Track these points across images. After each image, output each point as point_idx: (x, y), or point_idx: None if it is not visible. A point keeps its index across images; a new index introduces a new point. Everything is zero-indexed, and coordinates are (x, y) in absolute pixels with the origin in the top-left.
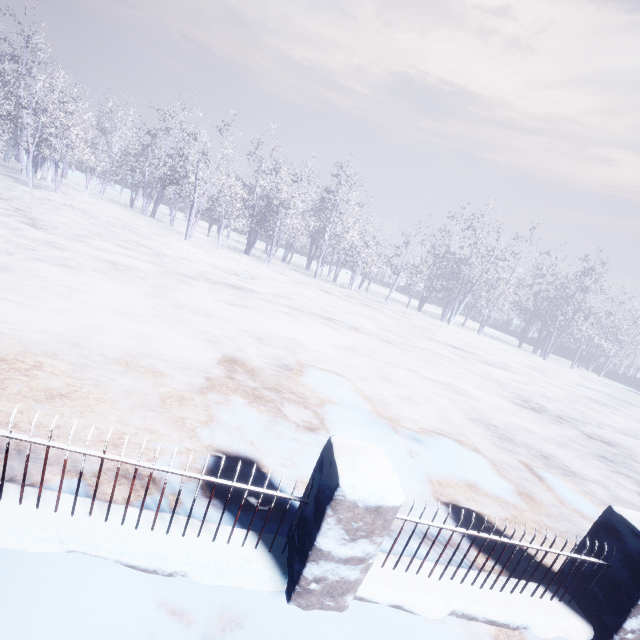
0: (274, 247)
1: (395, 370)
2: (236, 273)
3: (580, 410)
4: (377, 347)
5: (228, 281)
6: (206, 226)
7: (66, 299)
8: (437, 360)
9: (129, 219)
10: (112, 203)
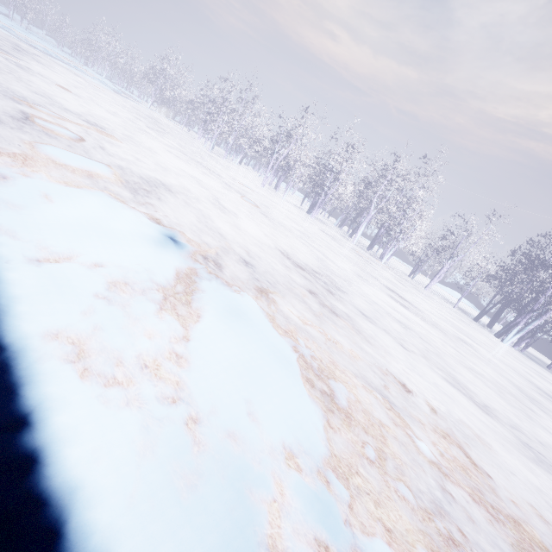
0: (319, 204)
1: (198, 186)
2: (242, 183)
3: (452, 366)
4: (237, 202)
5: (216, 172)
6: (329, 218)
7: (75, 100)
8: (296, 241)
9: (244, 174)
10: (260, 179)
